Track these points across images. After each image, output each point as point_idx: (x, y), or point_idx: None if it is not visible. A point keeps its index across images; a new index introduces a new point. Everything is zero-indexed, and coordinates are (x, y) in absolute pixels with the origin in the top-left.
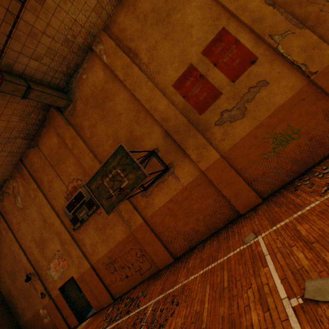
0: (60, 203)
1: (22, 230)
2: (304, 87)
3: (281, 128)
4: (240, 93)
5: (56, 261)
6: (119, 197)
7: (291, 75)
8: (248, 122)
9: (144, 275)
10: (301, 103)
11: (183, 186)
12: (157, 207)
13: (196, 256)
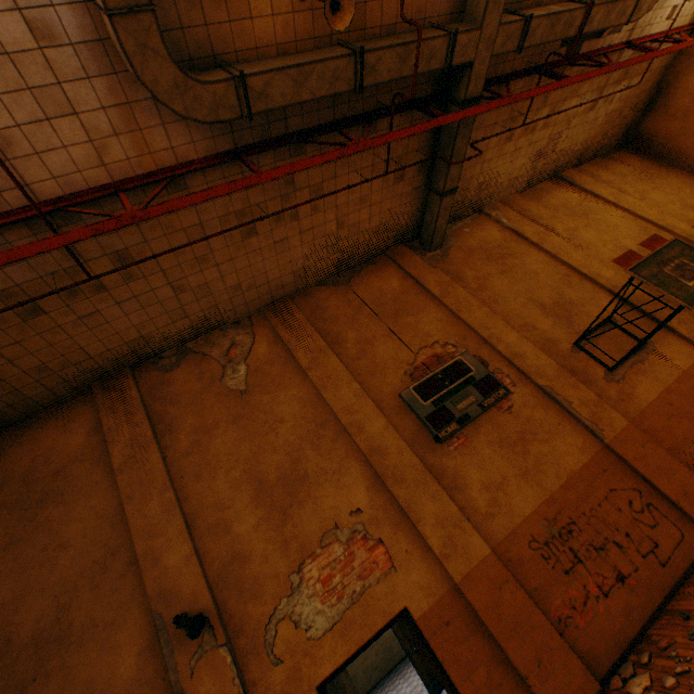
0: (389, 384)
1: (210, 450)
2: None
3: None
4: None
5: (338, 550)
6: None
7: None
8: None
9: (670, 565)
10: None
11: (680, 370)
12: (644, 401)
13: None
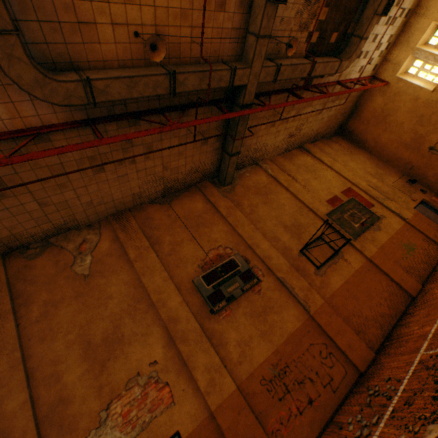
0: (187, 273)
1: (55, 319)
2: (404, 224)
3: (405, 241)
4: None
5: (137, 392)
6: (361, 228)
7: (395, 217)
8: (384, 234)
9: (338, 391)
10: (407, 231)
11: (355, 269)
12: (334, 288)
13: (410, 326)
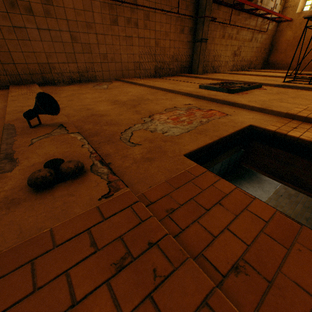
0: (192, 87)
1: (81, 96)
2: None
3: None
4: None
5: (180, 111)
6: None
7: None
8: None
9: None
10: None
11: None
12: None
13: None
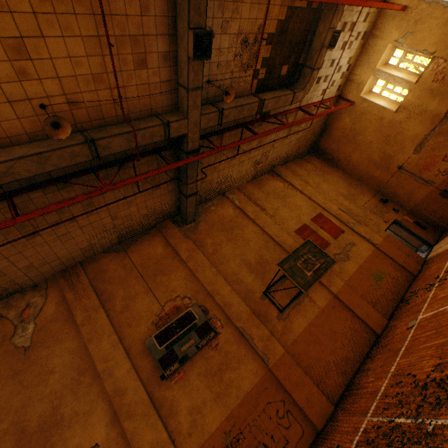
0: (140, 333)
1: None
2: (374, 250)
3: (373, 270)
4: (341, 246)
5: None
6: (313, 276)
7: (365, 243)
8: (353, 263)
9: None
10: (377, 257)
11: (320, 308)
12: (297, 333)
13: (368, 374)
